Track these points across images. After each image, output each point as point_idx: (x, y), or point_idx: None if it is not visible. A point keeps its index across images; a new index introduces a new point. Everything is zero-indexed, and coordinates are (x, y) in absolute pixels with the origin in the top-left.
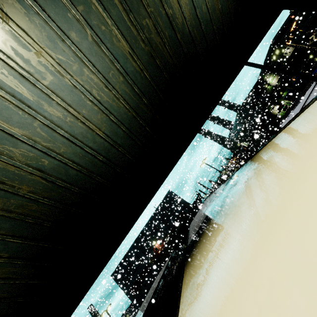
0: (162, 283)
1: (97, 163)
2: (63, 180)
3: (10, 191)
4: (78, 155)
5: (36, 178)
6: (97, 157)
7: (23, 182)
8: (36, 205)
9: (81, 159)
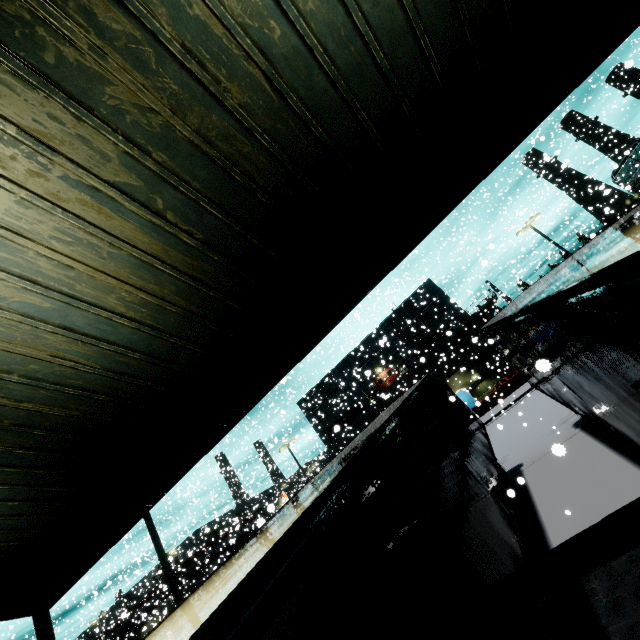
0: (418, 395)
1: (368, 71)
2: (300, 97)
3: (212, 91)
4: (336, 33)
5: (256, 72)
6: (372, 53)
7: (233, 75)
8: (250, 144)
9: (341, 48)
